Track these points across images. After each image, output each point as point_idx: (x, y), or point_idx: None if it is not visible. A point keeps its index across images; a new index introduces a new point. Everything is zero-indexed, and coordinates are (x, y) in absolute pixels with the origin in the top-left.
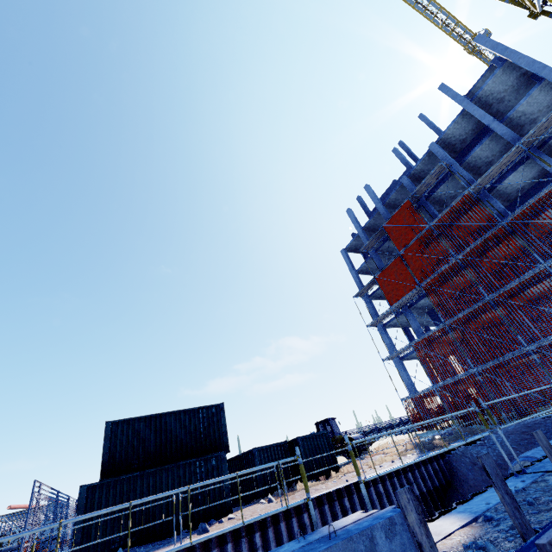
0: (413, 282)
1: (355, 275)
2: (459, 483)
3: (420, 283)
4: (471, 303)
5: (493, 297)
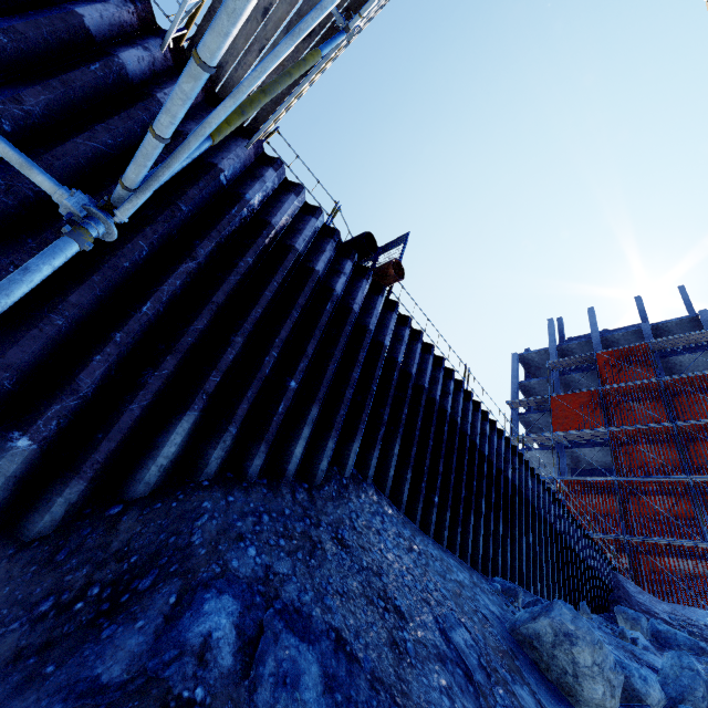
0: (600, 422)
1: (516, 385)
2: (626, 594)
3: (609, 426)
4: (664, 473)
5: (697, 479)
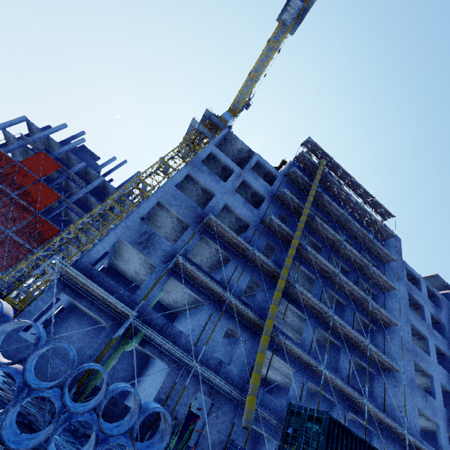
0: None
1: None
2: None
3: None
4: None
5: None
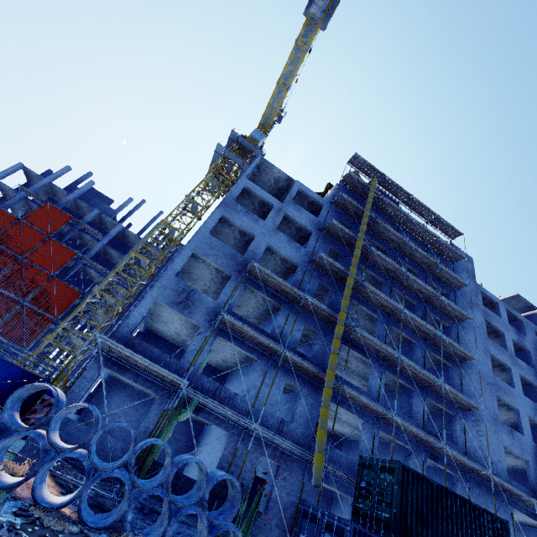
0: None
1: None
2: None
3: None
4: None
5: None
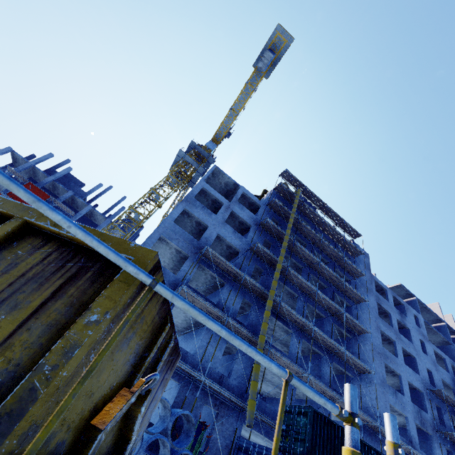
0: None
1: None
2: None
3: None
4: None
5: None
